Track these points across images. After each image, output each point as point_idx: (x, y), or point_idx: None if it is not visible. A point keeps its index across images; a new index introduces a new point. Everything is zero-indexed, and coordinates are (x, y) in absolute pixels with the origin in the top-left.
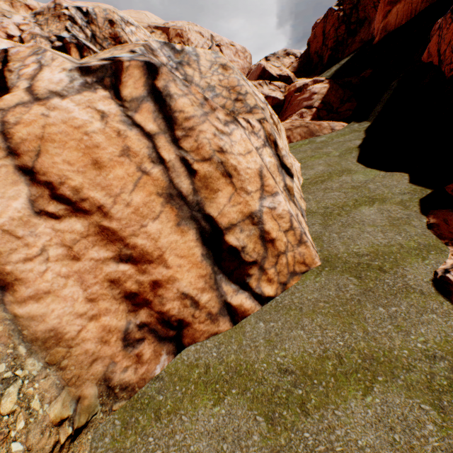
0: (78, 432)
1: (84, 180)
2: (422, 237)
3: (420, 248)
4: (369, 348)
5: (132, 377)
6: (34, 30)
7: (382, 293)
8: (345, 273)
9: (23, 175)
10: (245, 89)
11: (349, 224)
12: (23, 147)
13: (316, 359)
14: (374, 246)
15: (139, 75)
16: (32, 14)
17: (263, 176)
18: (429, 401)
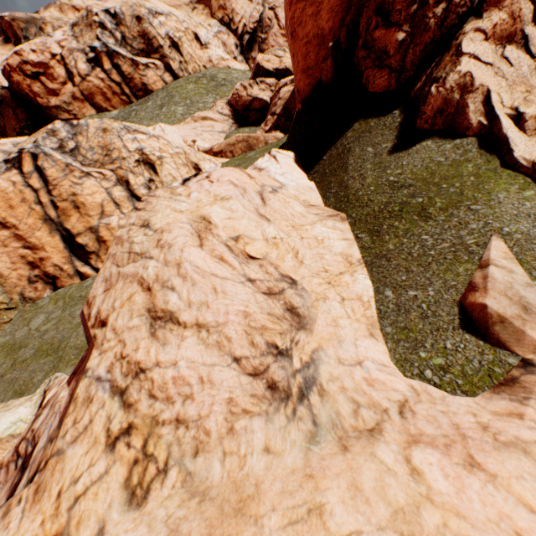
0: (11, 309)
1: (7, 214)
2: None
3: None
4: None
5: (34, 296)
6: (71, 45)
7: None
8: None
9: None
10: (114, 146)
11: None
12: None
13: None
14: None
15: (30, 160)
16: (71, 26)
17: (104, 206)
18: None
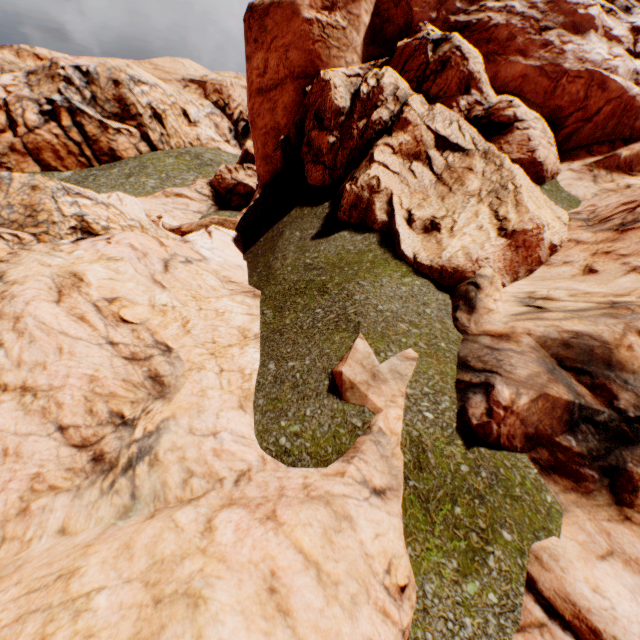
0: None
1: None
2: None
3: None
4: None
5: None
6: (22, 93)
7: None
8: None
9: None
10: (43, 207)
11: None
12: None
13: None
14: None
15: None
16: (26, 73)
17: None
18: None
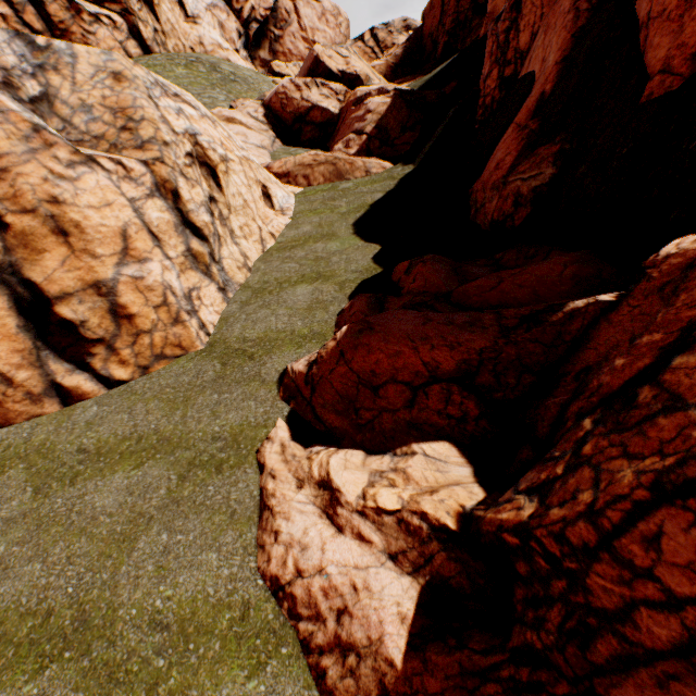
0: None
1: None
2: (322, 324)
3: (308, 336)
4: (173, 431)
5: None
6: None
7: (231, 380)
8: (217, 359)
9: None
10: (142, 113)
11: (270, 304)
12: None
13: (119, 441)
14: (267, 332)
15: None
16: None
17: (129, 237)
18: (180, 473)
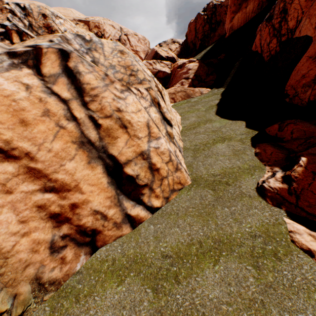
0: None
1: (14, 135)
2: (252, 161)
3: (250, 168)
4: (218, 235)
5: (58, 274)
6: None
7: (227, 199)
8: (206, 188)
9: None
10: (136, 67)
11: (209, 155)
12: None
13: (185, 246)
14: (223, 169)
15: (55, 58)
16: None
17: (150, 126)
18: (251, 264)
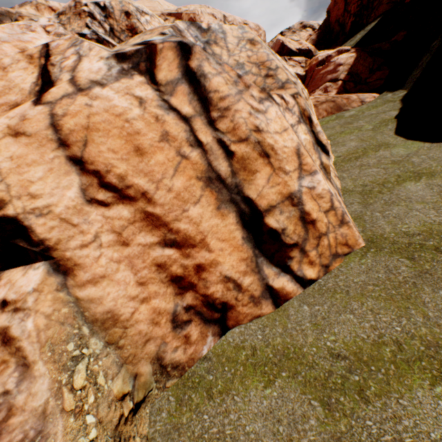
0: (138, 406)
1: (128, 168)
2: None
3: None
4: (432, 335)
5: (181, 357)
6: (58, 31)
7: (441, 275)
8: (395, 254)
9: (73, 165)
10: (275, 64)
11: (393, 201)
12: (72, 138)
13: (370, 345)
14: (426, 225)
15: (173, 57)
16: (56, 15)
17: (301, 154)
18: None
